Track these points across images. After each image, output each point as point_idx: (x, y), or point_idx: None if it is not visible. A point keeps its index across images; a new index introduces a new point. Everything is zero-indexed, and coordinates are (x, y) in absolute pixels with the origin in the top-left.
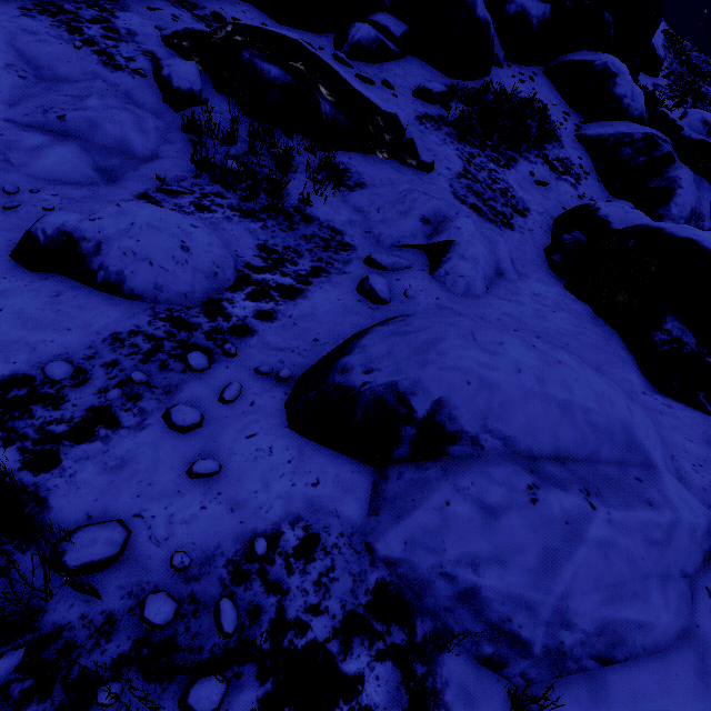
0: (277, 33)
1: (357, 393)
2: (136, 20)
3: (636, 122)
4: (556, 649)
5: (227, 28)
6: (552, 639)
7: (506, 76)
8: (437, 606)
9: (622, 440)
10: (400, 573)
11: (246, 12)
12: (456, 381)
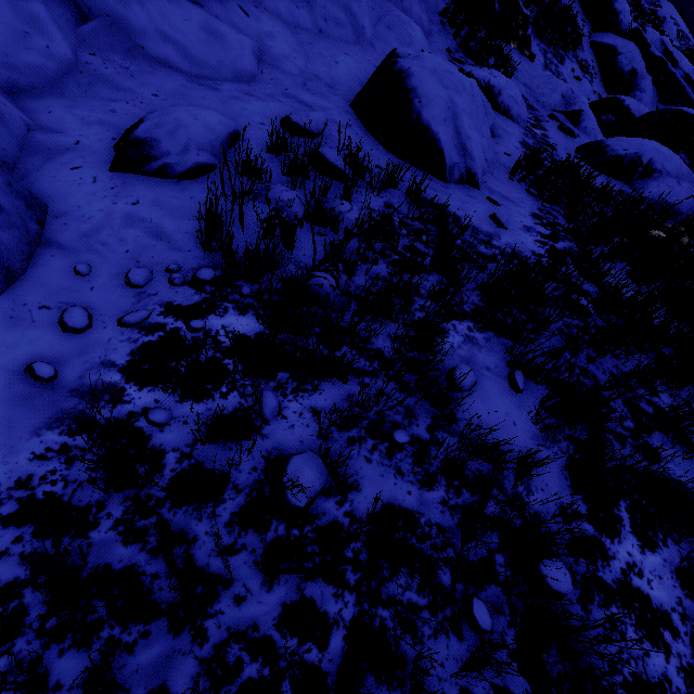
0: None
1: (624, 157)
2: None
3: (622, 36)
4: (687, 215)
5: None
6: (687, 212)
7: None
8: (660, 208)
9: (690, 177)
10: (650, 202)
11: None
12: (655, 153)
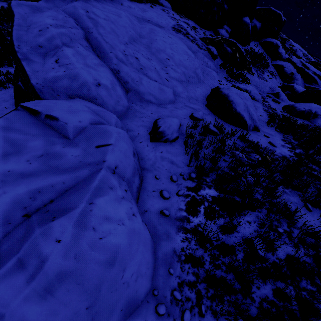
0: (231, 41)
1: (304, 111)
2: (192, 33)
3: (284, 60)
4: None
5: (219, 38)
6: None
7: (252, 45)
8: None
9: None
10: (320, 127)
11: (195, 25)
12: (316, 108)
